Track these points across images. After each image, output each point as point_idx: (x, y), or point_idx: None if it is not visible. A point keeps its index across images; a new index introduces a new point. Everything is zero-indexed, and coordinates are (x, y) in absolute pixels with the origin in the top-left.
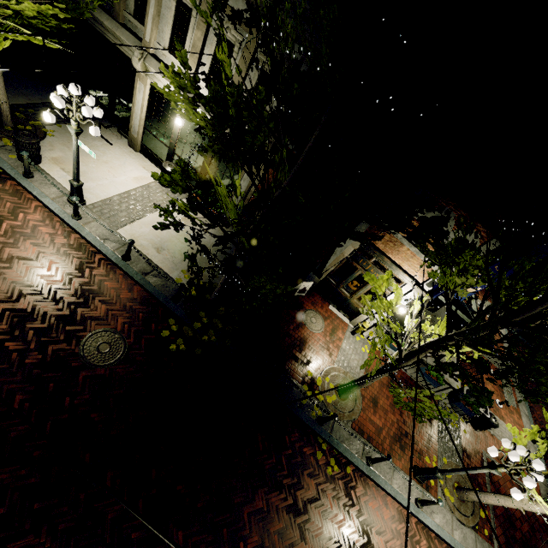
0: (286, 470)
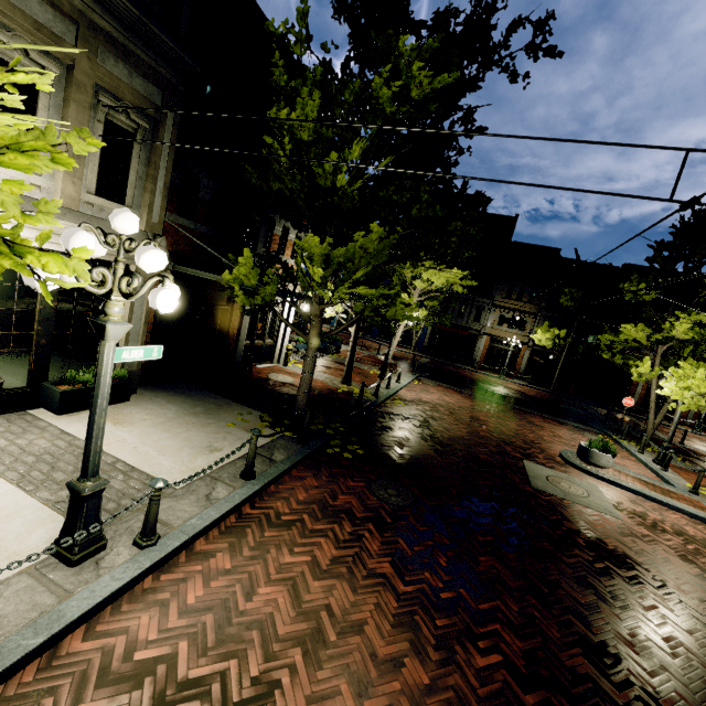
0: (415, 417)
